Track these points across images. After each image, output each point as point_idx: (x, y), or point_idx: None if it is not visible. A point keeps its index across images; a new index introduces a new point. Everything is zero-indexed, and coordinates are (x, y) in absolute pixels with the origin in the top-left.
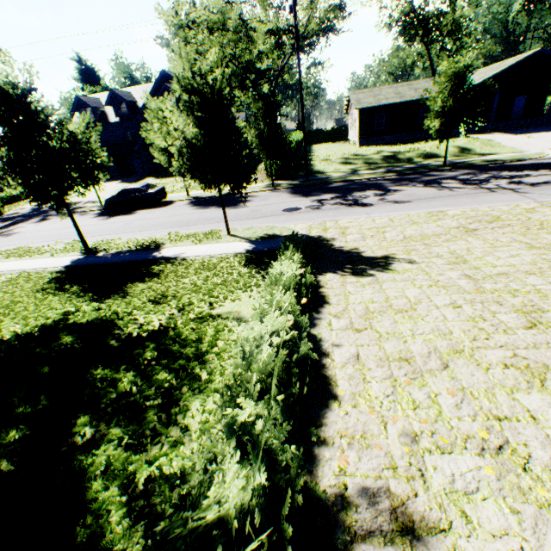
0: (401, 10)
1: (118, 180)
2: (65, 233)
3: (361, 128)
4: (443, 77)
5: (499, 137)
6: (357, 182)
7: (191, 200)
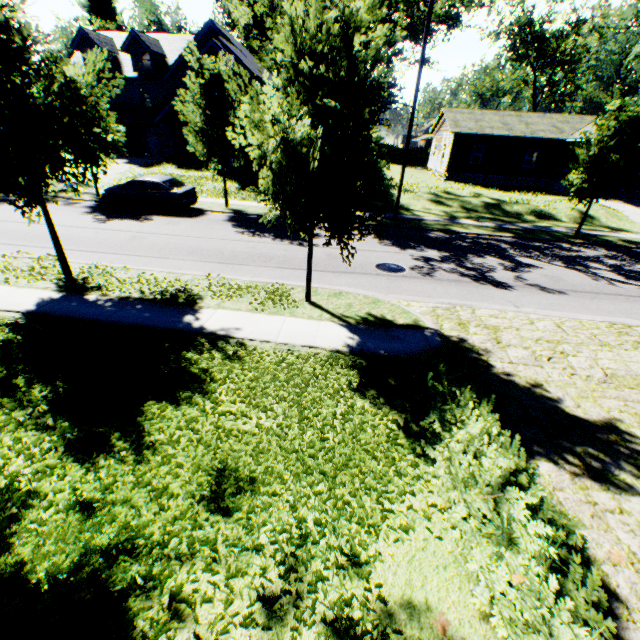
0: (517, 20)
1: (124, 158)
2: (35, 234)
3: (452, 158)
4: (612, 120)
5: (622, 207)
6: (465, 237)
7: (231, 214)
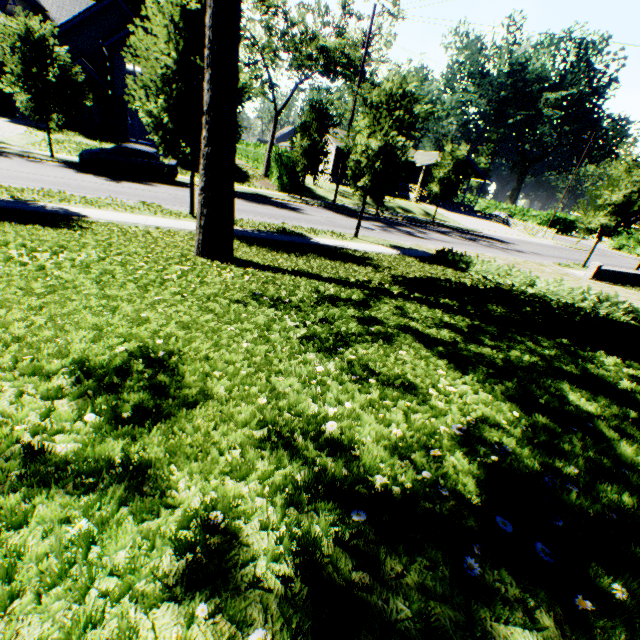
0: None
1: None
2: (78, 186)
3: (335, 166)
4: (449, 156)
5: (440, 210)
6: (382, 218)
7: None
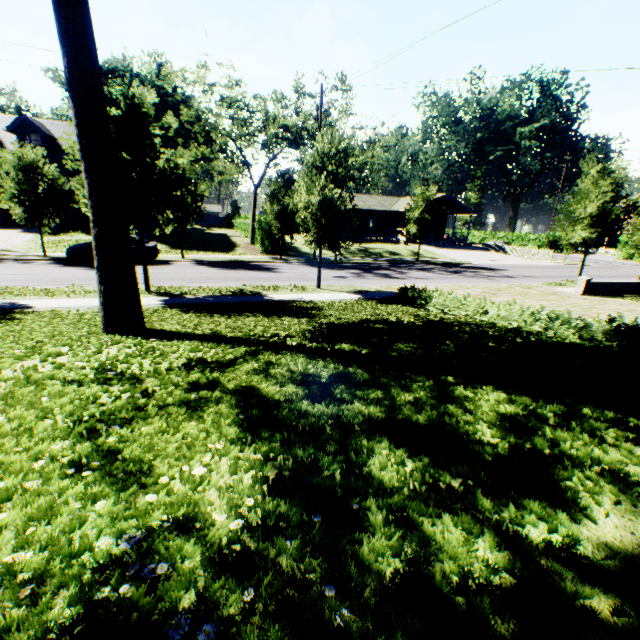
0: None
1: (11, 228)
2: (51, 279)
3: None
4: (419, 197)
5: (430, 248)
6: (363, 265)
7: (192, 262)
